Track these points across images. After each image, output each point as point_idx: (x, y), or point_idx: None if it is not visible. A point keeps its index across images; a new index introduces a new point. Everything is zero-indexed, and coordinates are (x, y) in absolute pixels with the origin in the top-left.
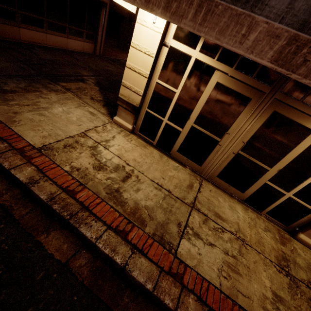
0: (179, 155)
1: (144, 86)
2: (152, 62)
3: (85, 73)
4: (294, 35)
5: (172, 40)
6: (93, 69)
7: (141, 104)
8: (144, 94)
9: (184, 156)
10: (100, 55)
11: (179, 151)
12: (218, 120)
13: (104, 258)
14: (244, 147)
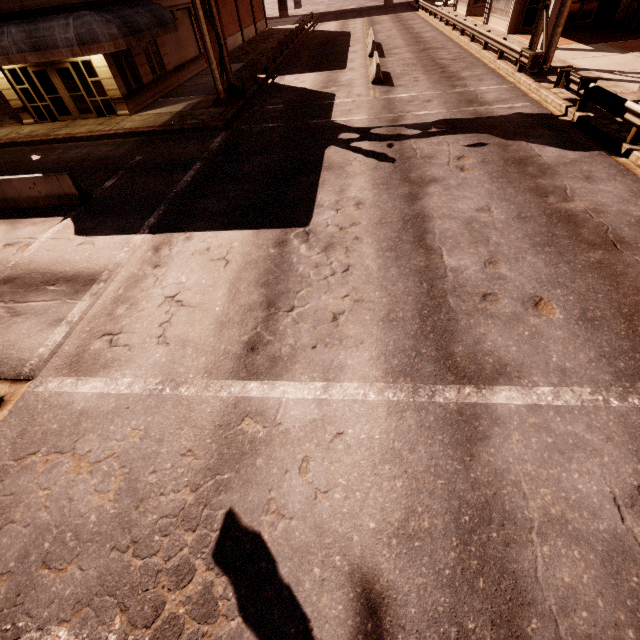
0: (62, 118)
1: (16, 94)
2: (7, 81)
3: (0, 118)
4: (6, 57)
5: (4, 66)
6: (5, 114)
7: (24, 104)
8: (20, 98)
9: (64, 116)
10: (6, 103)
11: (60, 115)
12: (50, 87)
13: (29, 145)
14: (68, 91)
